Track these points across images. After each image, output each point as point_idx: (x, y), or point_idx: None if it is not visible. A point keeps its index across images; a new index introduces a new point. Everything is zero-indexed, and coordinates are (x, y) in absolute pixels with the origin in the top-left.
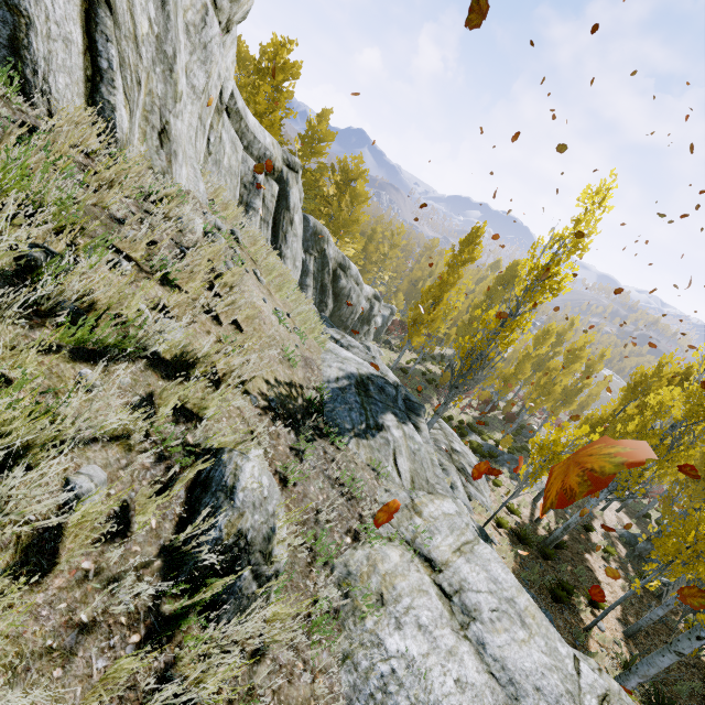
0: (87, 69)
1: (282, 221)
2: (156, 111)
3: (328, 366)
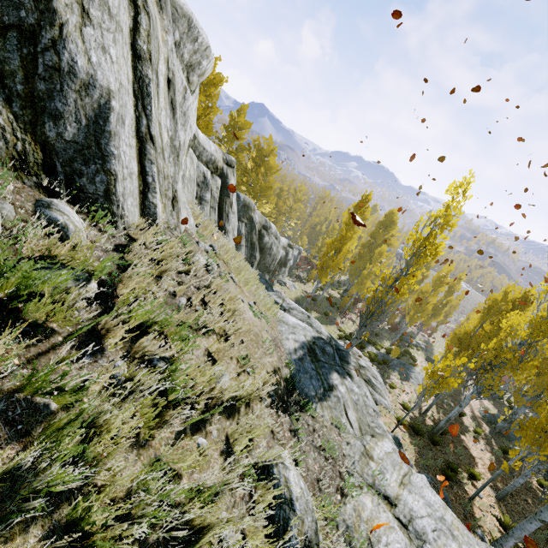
0: (140, 186)
1: (225, 206)
2: (170, 187)
3: (286, 338)
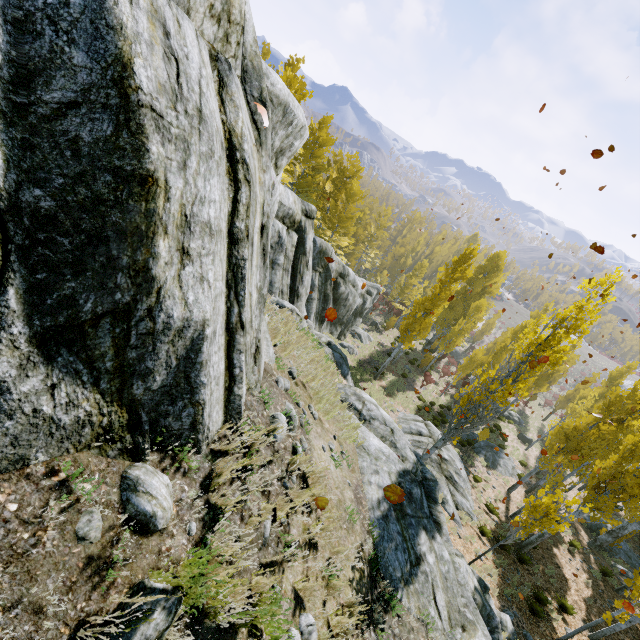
0: (226, 382)
1: (299, 266)
2: (254, 341)
3: (369, 482)
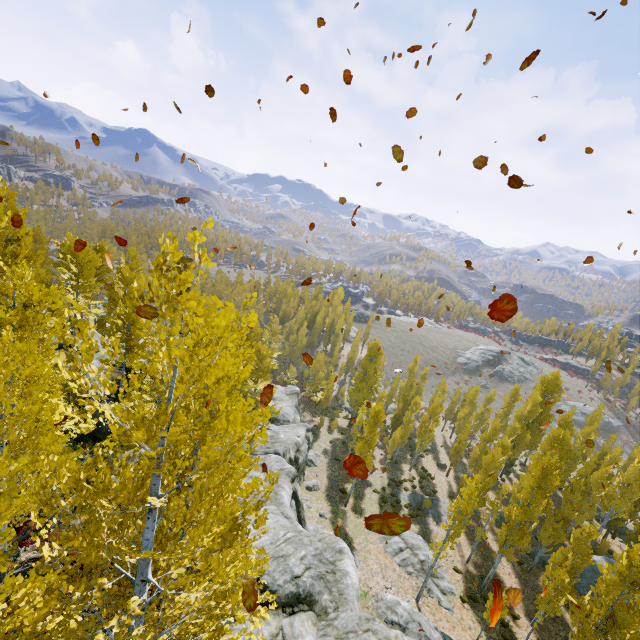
0: None
1: (301, 515)
2: None
3: None
